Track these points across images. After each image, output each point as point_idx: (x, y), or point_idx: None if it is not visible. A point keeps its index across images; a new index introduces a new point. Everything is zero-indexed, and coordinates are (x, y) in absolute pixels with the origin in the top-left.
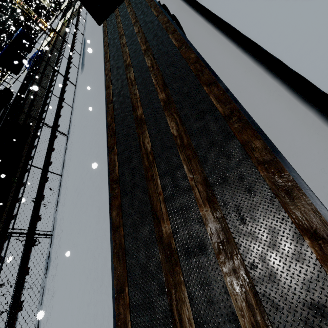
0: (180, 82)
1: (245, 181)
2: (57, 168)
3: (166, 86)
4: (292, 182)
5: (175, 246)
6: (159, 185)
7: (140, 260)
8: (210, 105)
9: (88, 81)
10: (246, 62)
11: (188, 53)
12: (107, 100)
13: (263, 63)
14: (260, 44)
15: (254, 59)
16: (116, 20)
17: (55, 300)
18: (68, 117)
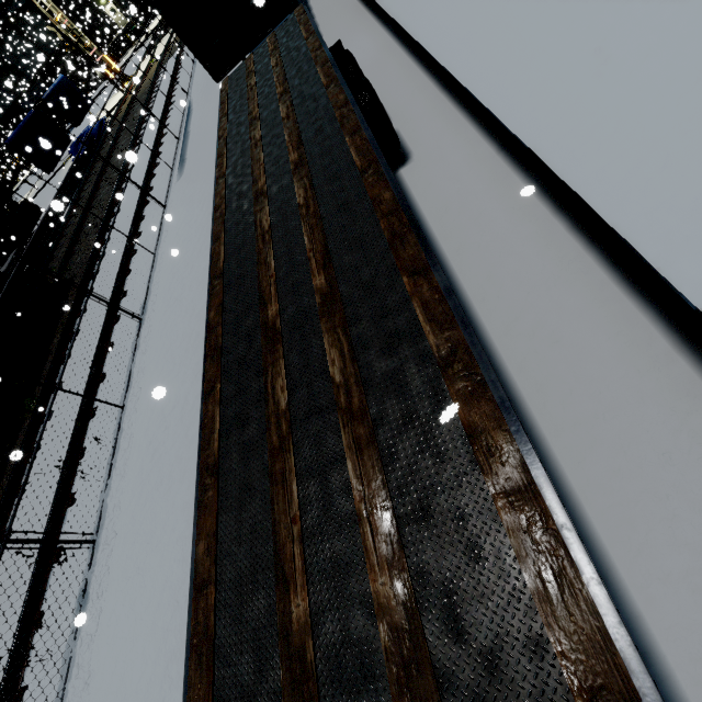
0: (357, 254)
1: (468, 527)
2: (114, 389)
3: (330, 260)
4: (563, 553)
5: (312, 659)
6: (295, 499)
7: (242, 676)
8: (412, 322)
9: (190, 199)
10: (515, 186)
11: (379, 188)
12: (212, 268)
13: (550, 194)
14: (543, 158)
15: (532, 182)
16: (246, 82)
17: (90, 693)
18: (145, 276)
